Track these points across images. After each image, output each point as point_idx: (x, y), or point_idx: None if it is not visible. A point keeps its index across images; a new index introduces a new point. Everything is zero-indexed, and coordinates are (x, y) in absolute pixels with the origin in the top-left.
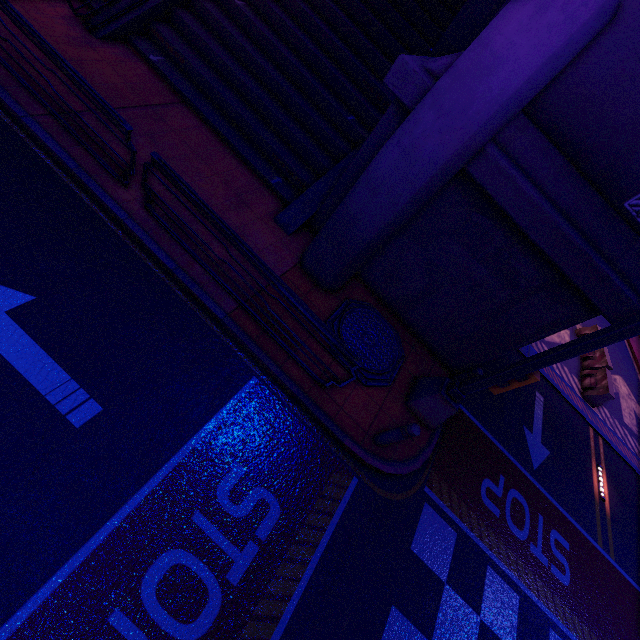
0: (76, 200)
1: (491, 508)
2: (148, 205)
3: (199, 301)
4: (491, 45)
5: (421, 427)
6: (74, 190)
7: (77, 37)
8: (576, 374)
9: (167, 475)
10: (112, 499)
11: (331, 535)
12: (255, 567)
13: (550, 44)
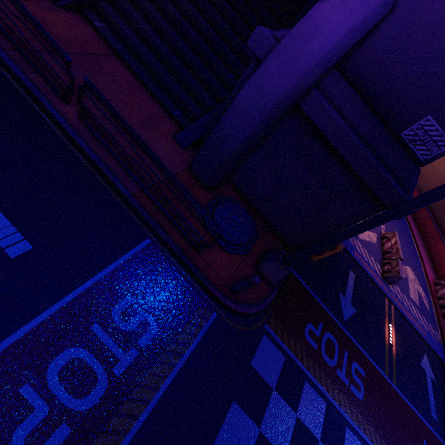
0: (30, 108)
1: (311, 343)
2: (82, 116)
3: (113, 184)
4: (314, 19)
5: (265, 284)
6: (29, 102)
7: (43, 4)
8: (379, 262)
9: (76, 297)
10: (32, 309)
11: (193, 349)
12: (135, 365)
13: (351, 21)
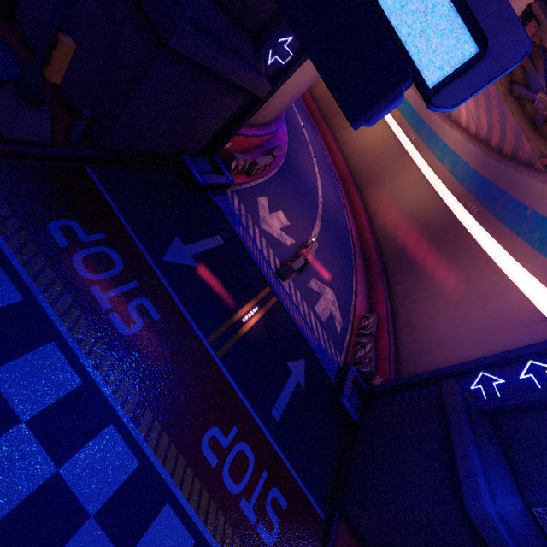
0: None
1: (57, 237)
2: None
3: None
4: None
5: None
6: None
7: None
8: (281, 259)
9: None
10: None
11: None
12: None
13: None
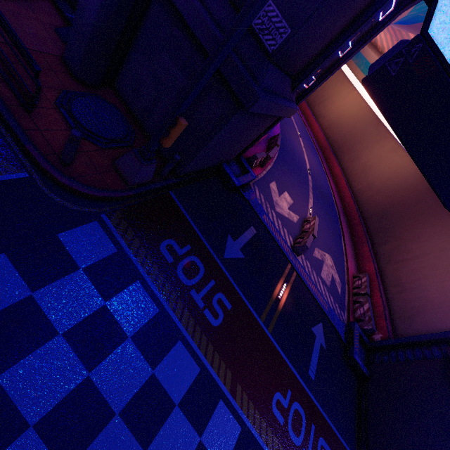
0: None
1: (166, 255)
2: None
3: None
4: None
5: (120, 180)
6: None
7: None
8: (293, 236)
9: None
10: None
11: None
12: None
13: None
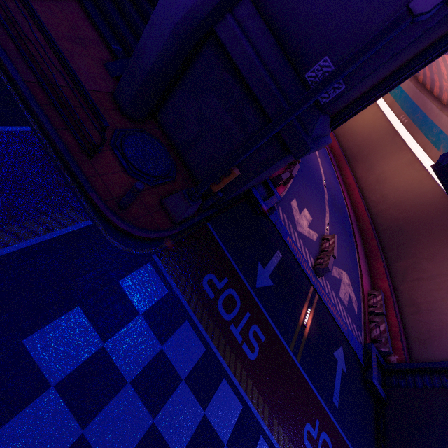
0: None
1: (208, 291)
2: None
3: (2, 64)
4: None
5: (167, 219)
6: None
7: None
8: (313, 256)
9: None
10: None
11: (43, 241)
12: None
13: None
